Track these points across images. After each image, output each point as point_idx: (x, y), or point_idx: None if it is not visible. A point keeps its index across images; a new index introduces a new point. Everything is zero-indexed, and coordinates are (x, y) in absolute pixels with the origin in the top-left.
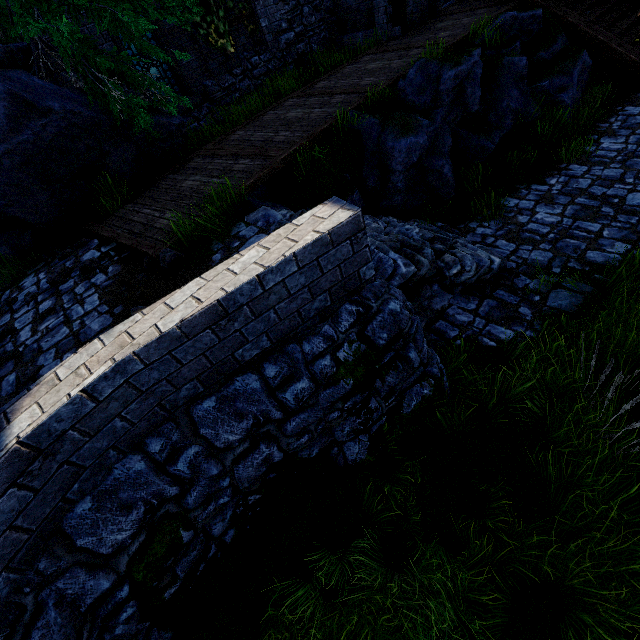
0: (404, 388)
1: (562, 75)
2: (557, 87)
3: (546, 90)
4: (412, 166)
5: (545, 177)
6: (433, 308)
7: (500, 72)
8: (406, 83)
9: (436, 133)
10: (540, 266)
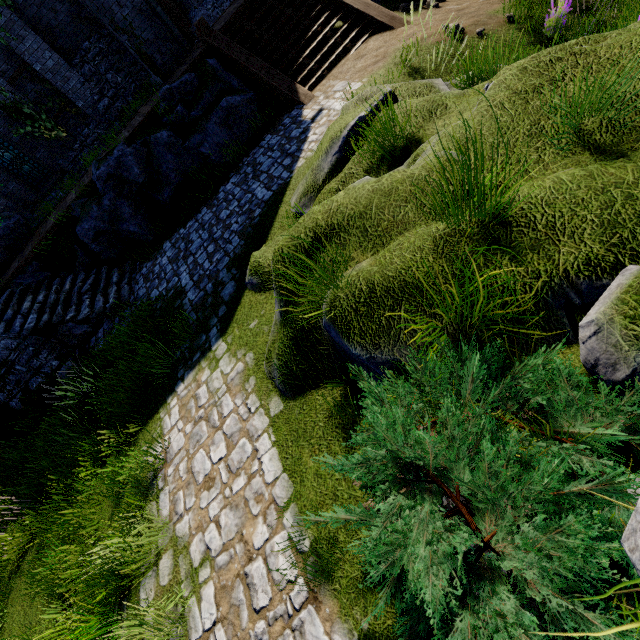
0: (27, 380)
1: (197, 134)
2: (196, 144)
3: (192, 147)
4: (93, 240)
5: (189, 220)
6: (76, 334)
7: (152, 147)
8: (94, 177)
9: (111, 210)
10: (137, 300)
